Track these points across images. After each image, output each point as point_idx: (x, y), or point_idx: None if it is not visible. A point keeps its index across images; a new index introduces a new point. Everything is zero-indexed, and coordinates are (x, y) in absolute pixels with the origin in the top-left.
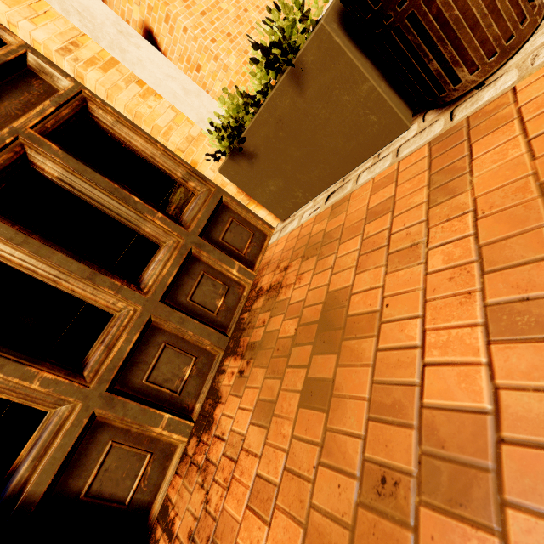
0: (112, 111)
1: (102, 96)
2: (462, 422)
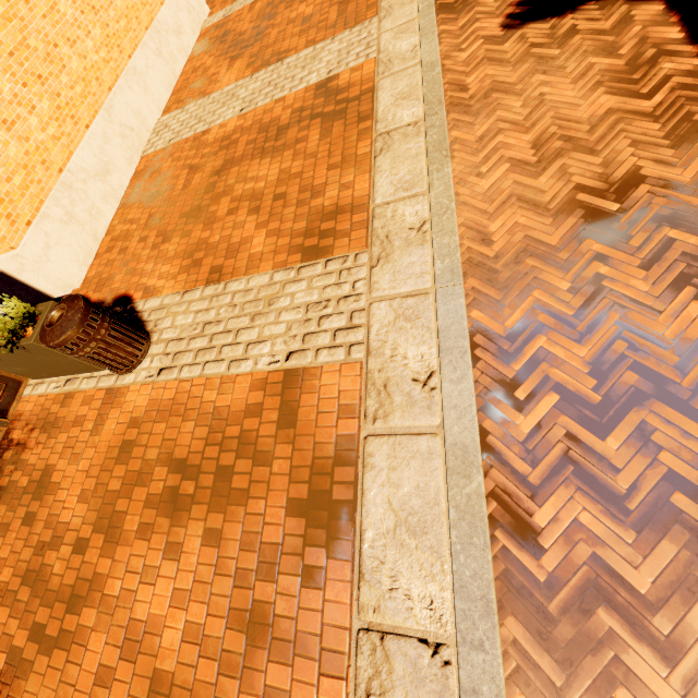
0: None
1: None
2: (66, 525)
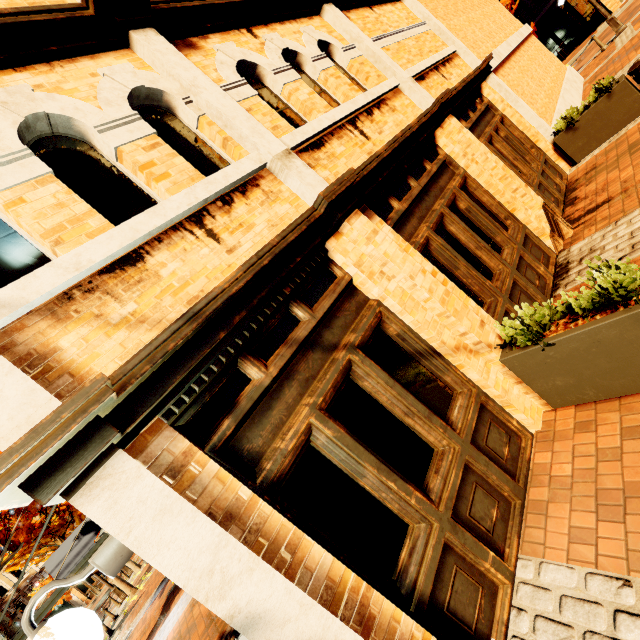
0: (510, 122)
1: (508, 116)
2: None
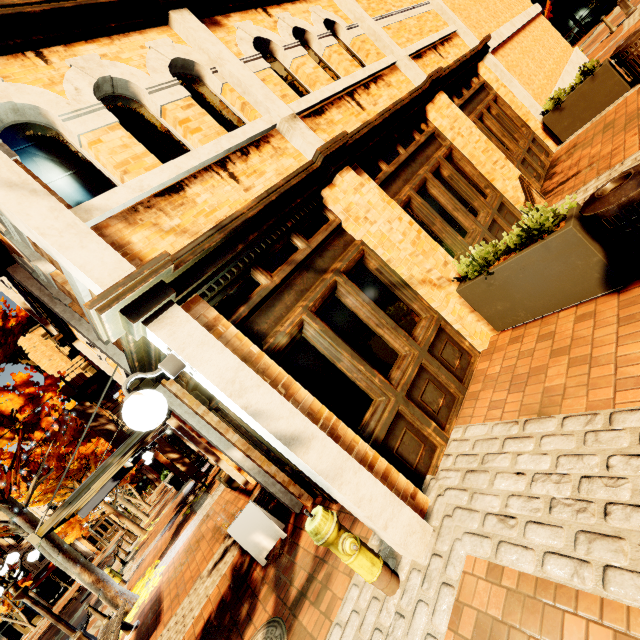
0: (504, 101)
1: (502, 96)
2: None
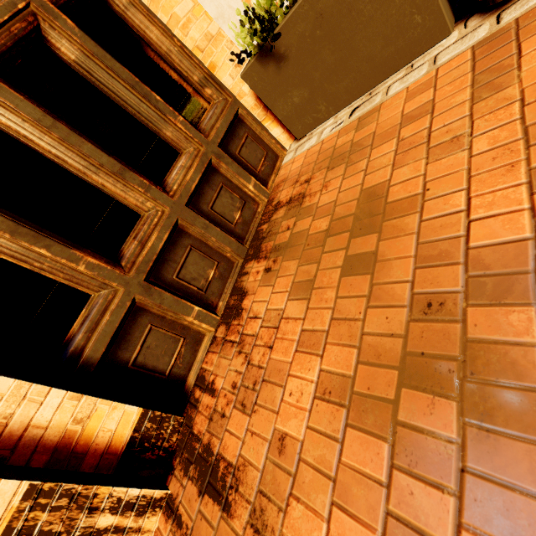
0: None
1: None
2: (503, 253)
